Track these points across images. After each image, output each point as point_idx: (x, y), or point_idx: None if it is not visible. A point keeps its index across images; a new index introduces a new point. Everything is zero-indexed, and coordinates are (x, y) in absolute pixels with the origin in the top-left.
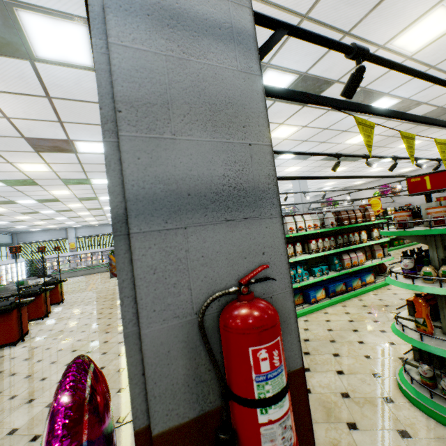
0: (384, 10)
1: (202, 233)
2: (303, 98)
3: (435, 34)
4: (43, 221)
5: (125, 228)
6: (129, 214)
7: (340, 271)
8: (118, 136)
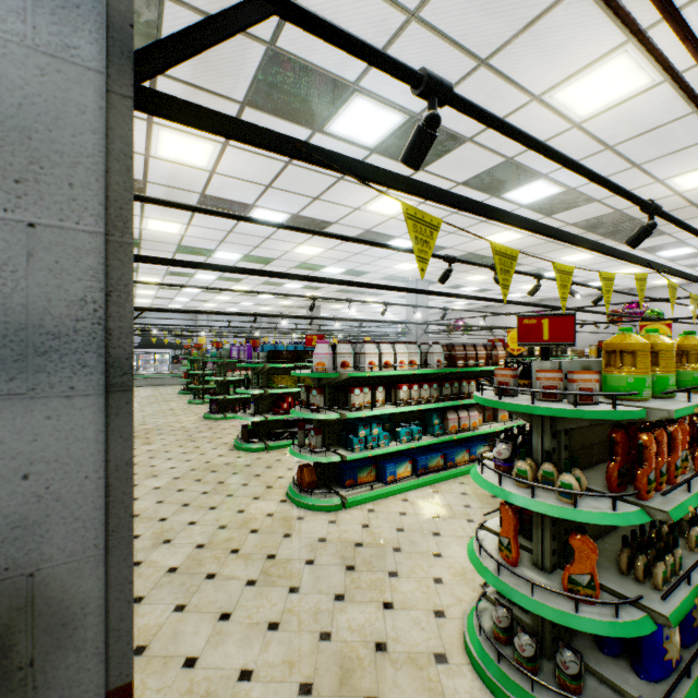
0: (540, 37)
1: None
2: (289, 149)
3: (615, 96)
4: None
5: None
6: None
7: (440, 437)
8: None
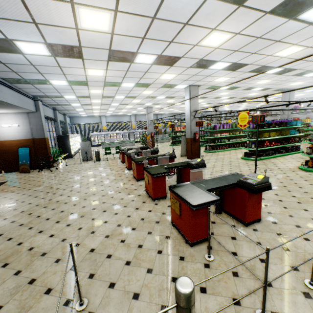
0: None
1: None
2: None
3: None
4: (99, 111)
5: None
6: None
7: None
8: None
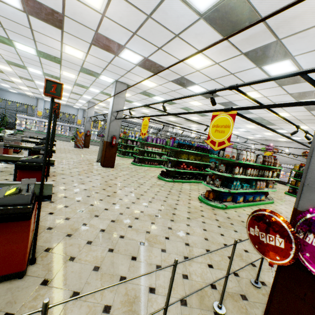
0: None
1: None
2: None
3: None
4: (27, 88)
5: None
6: None
7: (254, 189)
8: None
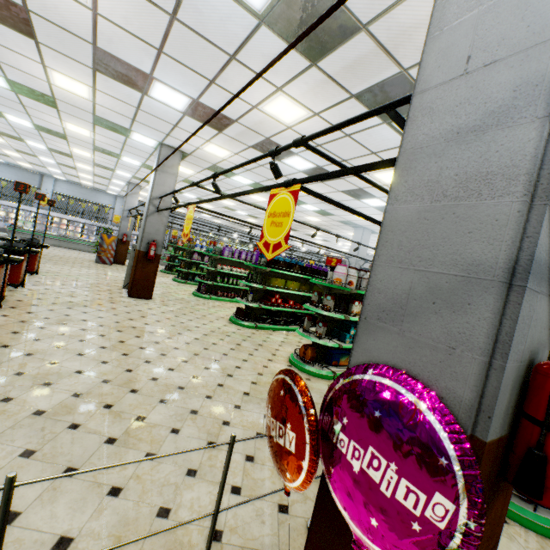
0: None
1: (541, 301)
2: None
3: None
4: (18, 154)
5: (509, 279)
6: (530, 271)
7: None
8: (531, 199)
